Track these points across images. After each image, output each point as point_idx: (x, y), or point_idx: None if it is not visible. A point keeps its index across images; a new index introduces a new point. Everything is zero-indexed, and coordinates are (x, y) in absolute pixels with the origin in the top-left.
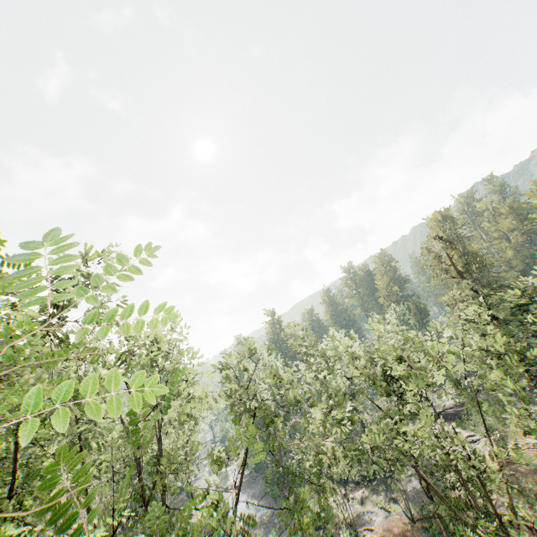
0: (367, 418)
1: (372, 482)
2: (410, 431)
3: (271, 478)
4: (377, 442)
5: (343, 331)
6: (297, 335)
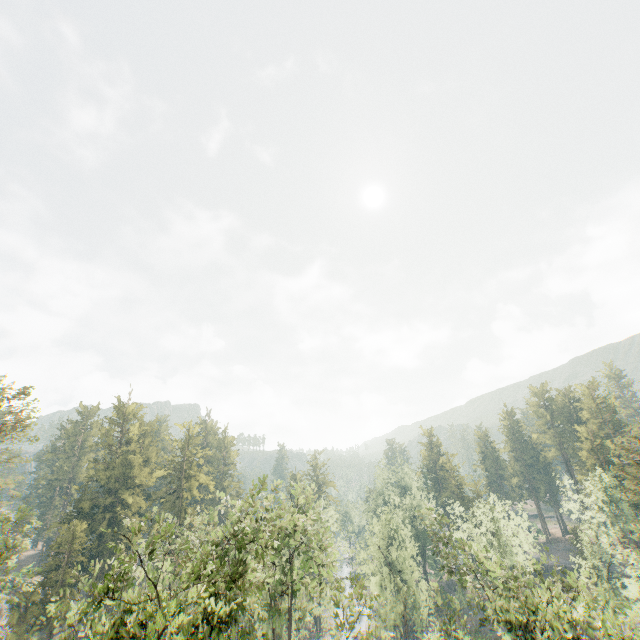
0: None
1: None
2: None
3: None
4: None
5: (508, 503)
6: (433, 520)
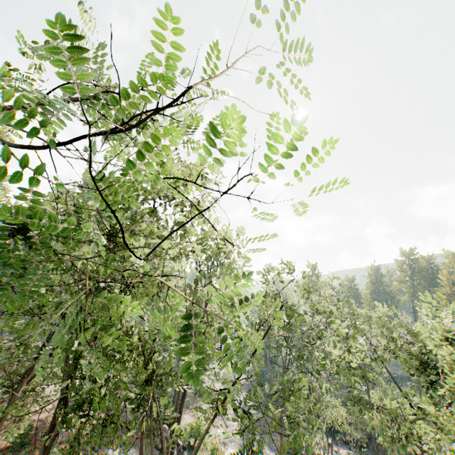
0: (382, 381)
1: (362, 451)
2: (432, 412)
3: (268, 393)
4: (387, 406)
5: None
6: (334, 285)
